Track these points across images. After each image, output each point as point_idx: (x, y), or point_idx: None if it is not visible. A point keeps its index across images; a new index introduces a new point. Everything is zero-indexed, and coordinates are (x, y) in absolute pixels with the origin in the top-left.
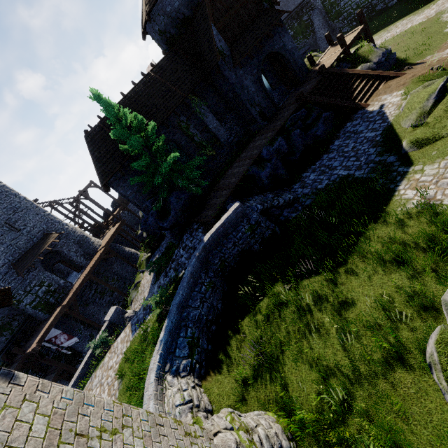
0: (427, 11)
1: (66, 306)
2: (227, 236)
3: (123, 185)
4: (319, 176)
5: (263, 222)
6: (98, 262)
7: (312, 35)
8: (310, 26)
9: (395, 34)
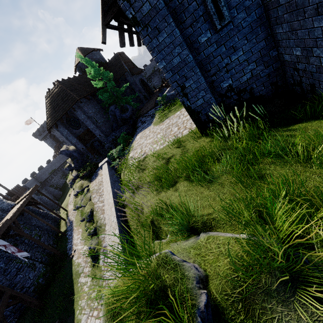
0: None
1: (10, 220)
2: None
3: (87, 107)
4: None
5: None
6: (27, 202)
7: None
8: None
9: None
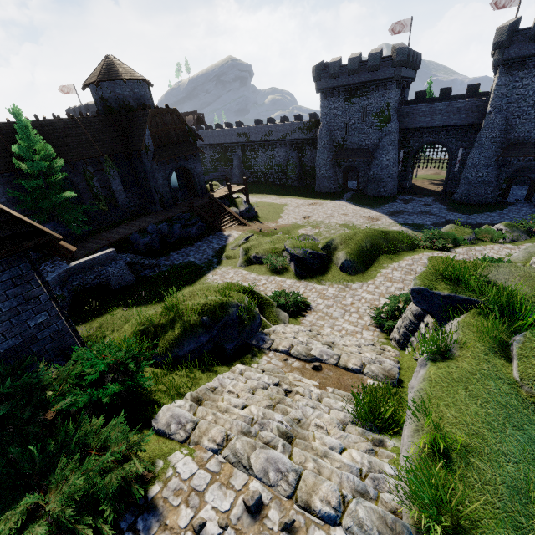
0: (283, 199)
1: None
2: (92, 269)
3: None
4: (179, 257)
5: (127, 270)
6: None
7: (231, 168)
8: (231, 161)
9: (267, 201)
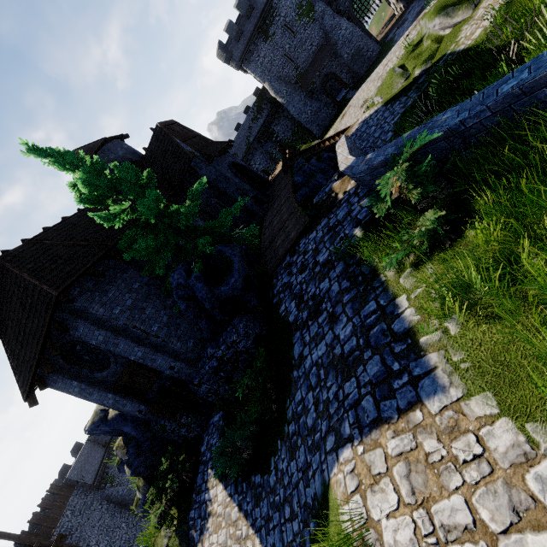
0: None
1: None
2: None
3: (102, 300)
4: None
5: None
6: None
7: None
8: None
9: None
